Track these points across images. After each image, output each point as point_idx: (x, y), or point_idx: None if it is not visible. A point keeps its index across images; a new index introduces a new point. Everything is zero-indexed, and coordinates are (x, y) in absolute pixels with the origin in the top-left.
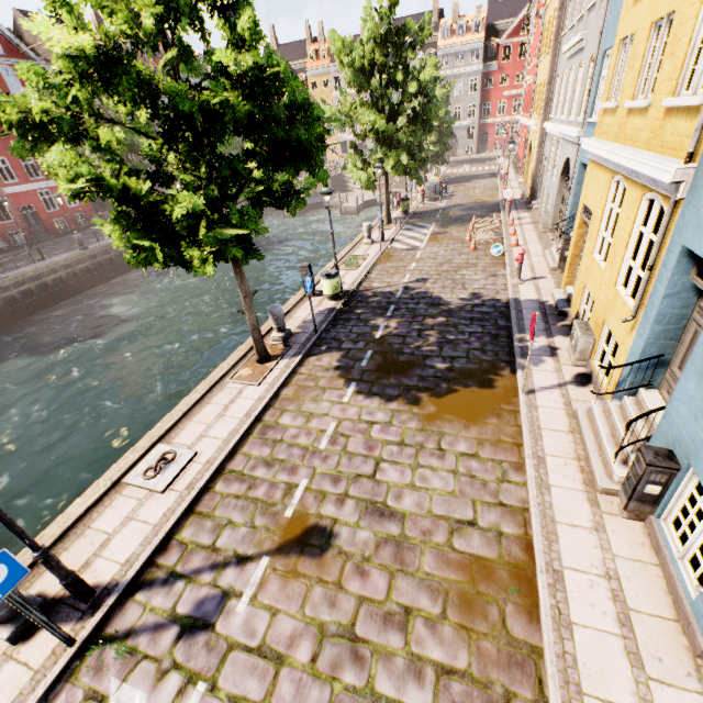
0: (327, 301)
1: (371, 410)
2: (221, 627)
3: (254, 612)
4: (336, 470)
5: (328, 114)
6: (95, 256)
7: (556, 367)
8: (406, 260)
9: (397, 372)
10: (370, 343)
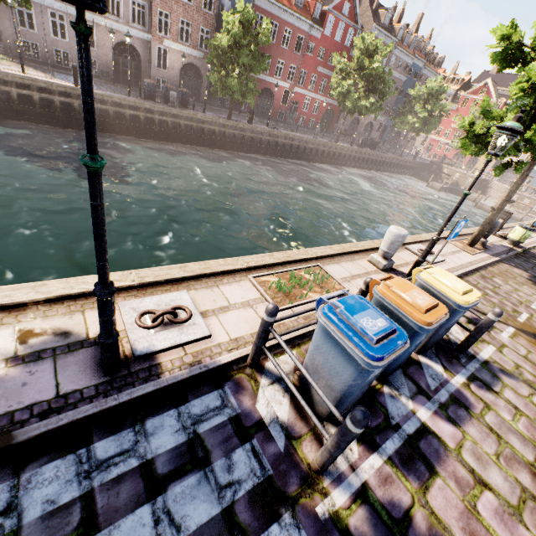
0: (507, 243)
1: None
2: (494, 335)
3: (514, 342)
4: None
5: None
6: (318, 145)
7: None
8: None
9: None
10: None
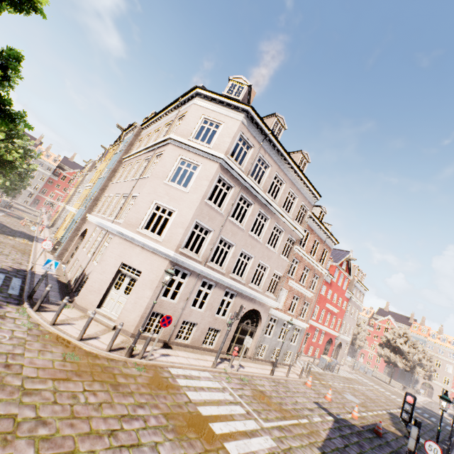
0: None
1: None
2: None
3: None
4: None
5: None
6: None
7: None
8: None
9: None
10: None
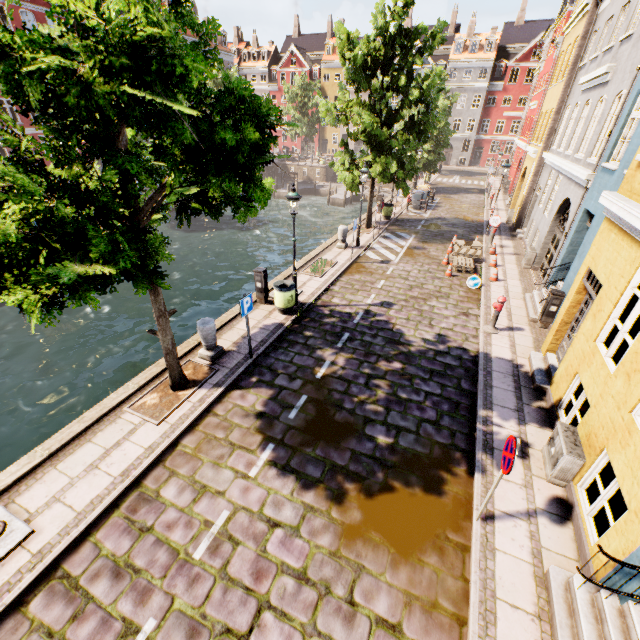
0: (278, 313)
1: (280, 499)
2: None
3: None
4: (200, 611)
5: (323, 108)
6: None
7: (525, 478)
8: (376, 275)
9: (327, 439)
10: (308, 383)
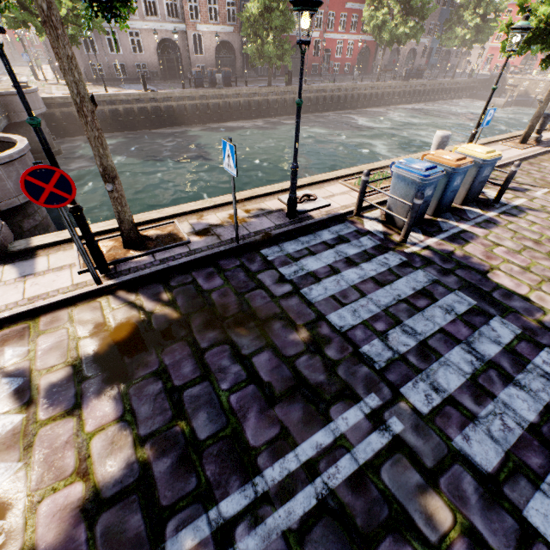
0: None
1: None
2: (528, 194)
3: (545, 196)
4: None
5: None
6: (358, 89)
7: None
8: None
9: None
10: None
